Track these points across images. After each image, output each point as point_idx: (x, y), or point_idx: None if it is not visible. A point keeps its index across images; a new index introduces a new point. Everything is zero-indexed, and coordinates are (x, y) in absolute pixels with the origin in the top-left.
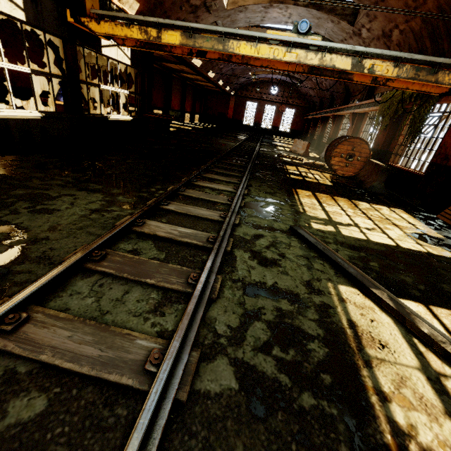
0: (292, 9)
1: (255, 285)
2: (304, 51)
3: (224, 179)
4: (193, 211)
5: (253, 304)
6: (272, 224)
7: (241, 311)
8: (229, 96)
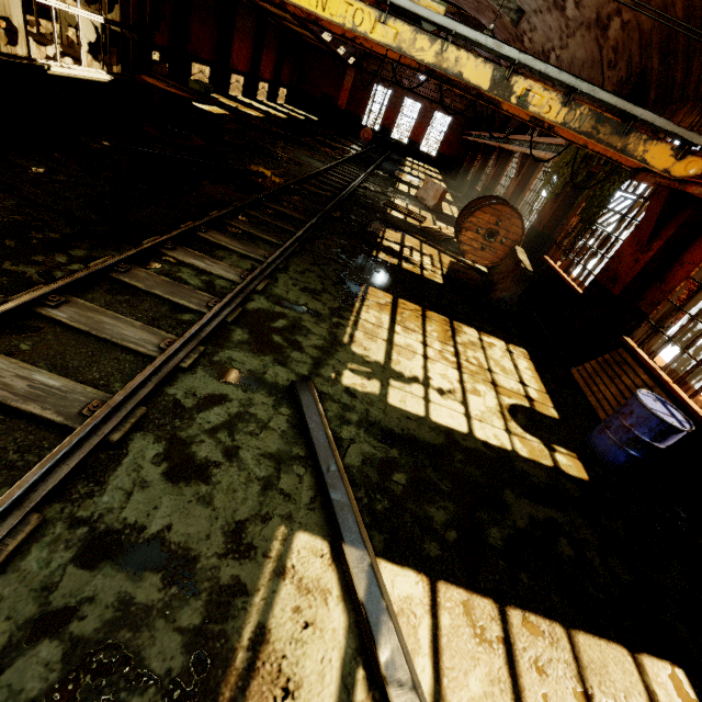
0: None
1: (117, 533)
2: (410, 29)
3: (238, 249)
4: (108, 326)
5: (74, 590)
6: (264, 370)
7: (30, 612)
8: (345, 66)
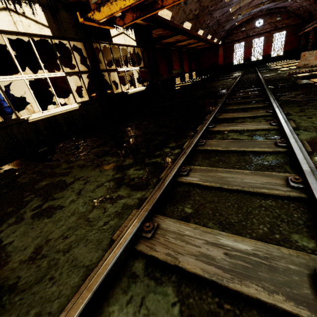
0: None
1: None
2: None
3: (247, 115)
4: (230, 179)
5: None
6: None
7: None
8: (217, 47)
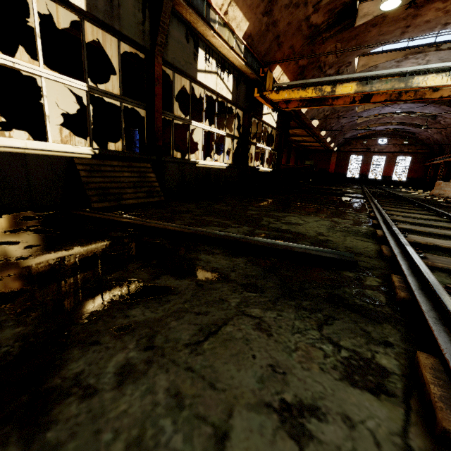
0: (431, 56)
1: None
2: None
3: (410, 211)
4: (435, 230)
5: None
6: None
7: None
8: (330, 153)
